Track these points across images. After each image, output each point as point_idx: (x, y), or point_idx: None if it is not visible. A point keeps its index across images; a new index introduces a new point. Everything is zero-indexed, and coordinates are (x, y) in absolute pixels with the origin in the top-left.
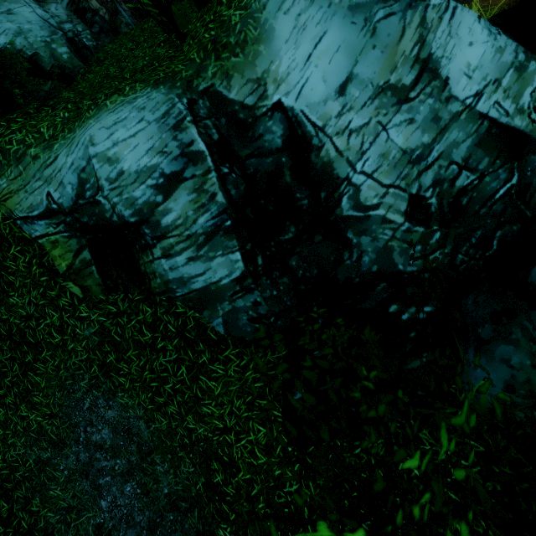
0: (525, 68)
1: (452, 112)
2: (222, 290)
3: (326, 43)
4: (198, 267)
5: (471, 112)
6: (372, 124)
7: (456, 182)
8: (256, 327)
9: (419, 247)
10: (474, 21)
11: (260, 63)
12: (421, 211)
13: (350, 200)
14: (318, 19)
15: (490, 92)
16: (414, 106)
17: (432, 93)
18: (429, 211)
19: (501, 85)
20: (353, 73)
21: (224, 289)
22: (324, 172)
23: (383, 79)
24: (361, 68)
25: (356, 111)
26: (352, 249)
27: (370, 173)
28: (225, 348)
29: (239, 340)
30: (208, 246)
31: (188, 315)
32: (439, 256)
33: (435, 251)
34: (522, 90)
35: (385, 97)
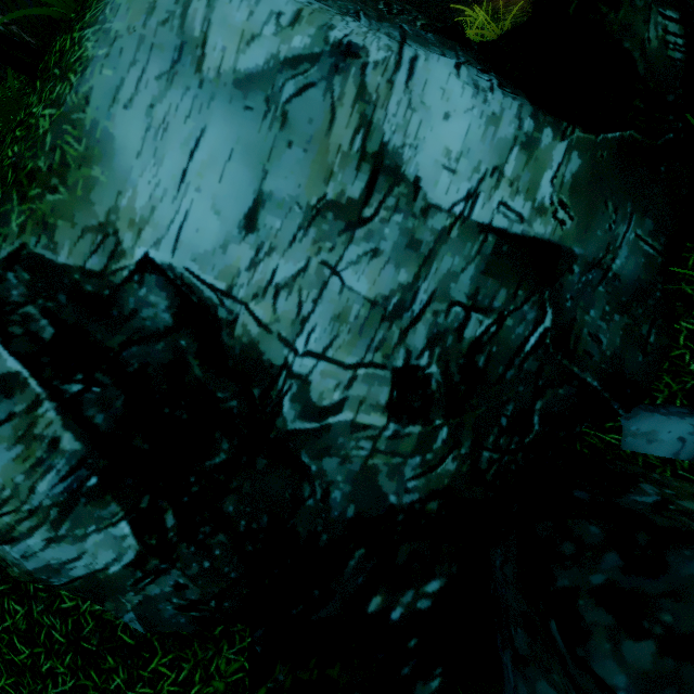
0: (536, 142)
1: (436, 229)
2: (115, 579)
3: (208, 147)
4: (67, 550)
5: (466, 225)
6: (312, 268)
7: (465, 331)
8: (193, 616)
9: (417, 459)
10: (448, 75)
11: (100, 197)
12: (417, 391)
13: (295, 403)
14: (187, 109)
15: (489, 189)
16: (375, 229)
17: (398, 205)
18: (428, 390)
19: (504, 174)
20: (263, 191)
21: (117, 578)
22: (248, 358)
23: (316, 195)
24: (275, 181)
25: (282, 252)
26: (312, 482)
27: (321, 352)
28: (150, 657)
29: (172, 638)
30: (69, 521)
31: (81, 610)
32: (452, 464)
33: (444, 458)
34: (537, 177)
35: (325, 222)
